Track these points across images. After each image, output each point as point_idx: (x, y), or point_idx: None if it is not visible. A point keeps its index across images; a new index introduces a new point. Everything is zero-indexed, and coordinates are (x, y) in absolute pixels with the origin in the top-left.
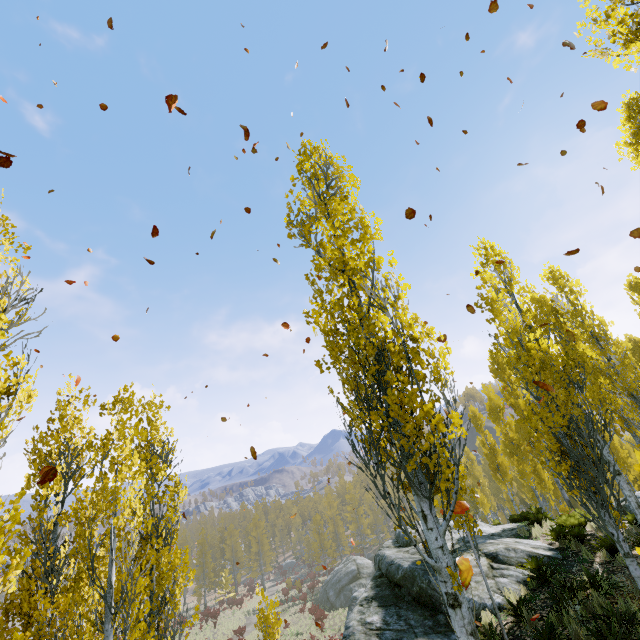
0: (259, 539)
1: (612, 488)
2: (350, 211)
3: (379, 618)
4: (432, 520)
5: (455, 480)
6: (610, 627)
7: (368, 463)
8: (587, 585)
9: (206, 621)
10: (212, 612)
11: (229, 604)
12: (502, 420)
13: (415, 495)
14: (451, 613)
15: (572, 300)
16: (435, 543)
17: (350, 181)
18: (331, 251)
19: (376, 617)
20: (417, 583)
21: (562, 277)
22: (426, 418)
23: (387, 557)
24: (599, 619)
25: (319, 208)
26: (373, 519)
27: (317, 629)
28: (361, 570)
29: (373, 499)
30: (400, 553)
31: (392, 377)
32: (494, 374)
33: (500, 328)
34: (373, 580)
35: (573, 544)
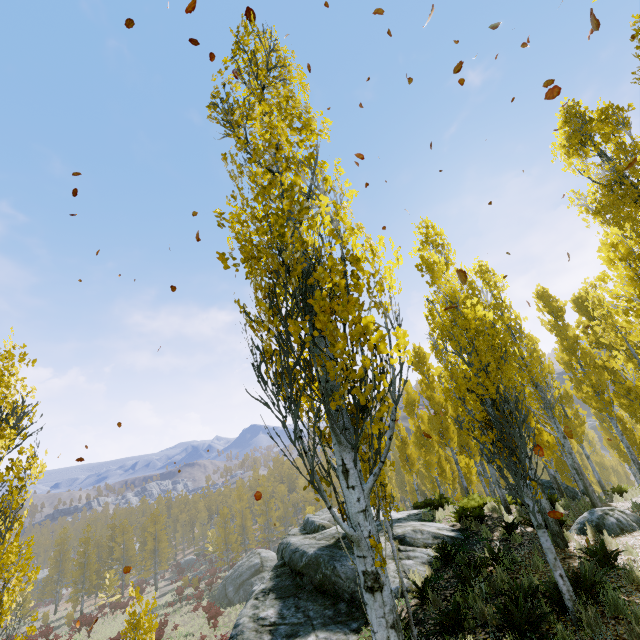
0: (156, 535)
1: (530, 459)
2: (293, 95)
3: (275, 612)
4: (355, 476)
5: (391, 422)
6: (517, 602)
7: (277, 394)
8: (489, 562)
9: (79, 630)
10: (87, 619)
11: (111, 608)
12: (416, 413)
13: (336, 444)
14: (368, 599)
15: (495, 294)
16: (356, 506)
17: (298, 77)
18: (261, 125)
19: (271, 611)
20: (321, 570)
21: (489, 271)
22: (364, 335)
23: (292, 544)
24: (505, 595)
25: (254, 92)
26: (283, 512)
27: (210, 628)
28: (265, 563)
29: (285, 492)
30: (306, 540)
31: (324, 276)
32: (415, 367)
33: (439, 292)
34: (274, 570)
35: (474, 524)
